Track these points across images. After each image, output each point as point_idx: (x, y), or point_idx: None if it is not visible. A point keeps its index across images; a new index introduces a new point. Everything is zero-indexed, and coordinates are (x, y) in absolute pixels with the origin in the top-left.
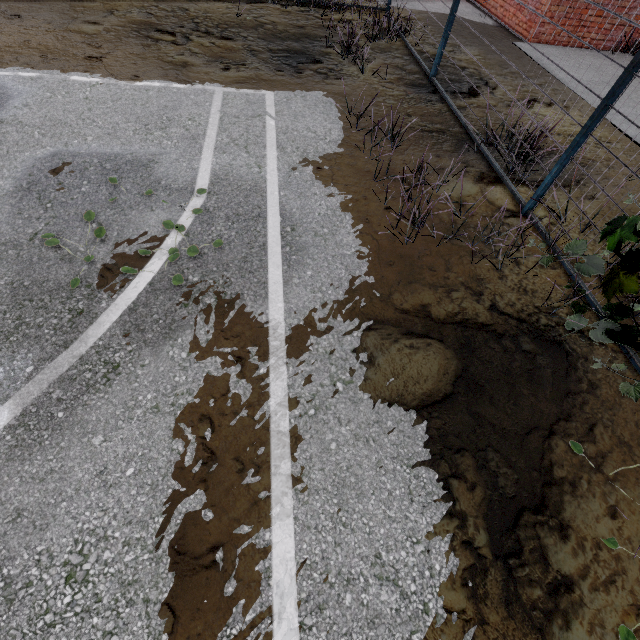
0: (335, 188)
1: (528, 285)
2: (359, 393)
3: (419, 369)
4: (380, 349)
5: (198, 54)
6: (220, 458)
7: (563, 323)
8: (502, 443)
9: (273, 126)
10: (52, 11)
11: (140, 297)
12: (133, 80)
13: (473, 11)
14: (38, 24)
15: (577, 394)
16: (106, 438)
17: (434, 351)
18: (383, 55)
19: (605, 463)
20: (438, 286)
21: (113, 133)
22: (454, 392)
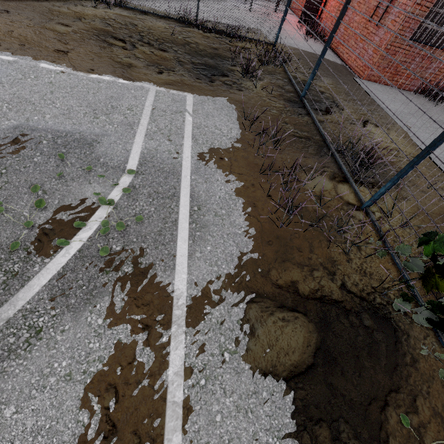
0: (232, 176)
1: (367, 268)
2: (242, 363)
3: (289, 341)
4: (260, 321)
5: (140, 59)
6: (120, 431)
7: (391, 302)
8: (350, 414)
9: (190, 121)
10: (34, 11)
11: (69, 262)
12: (89, 72)
13: (329, 53)
14: (22, 19)
15: (403, 367)
16: (18, 409)
17: (300, 324)
18: (270, 76)
19: (426, 434)
20: (304, 265)
21: (67, 114)
22: (314, 363)
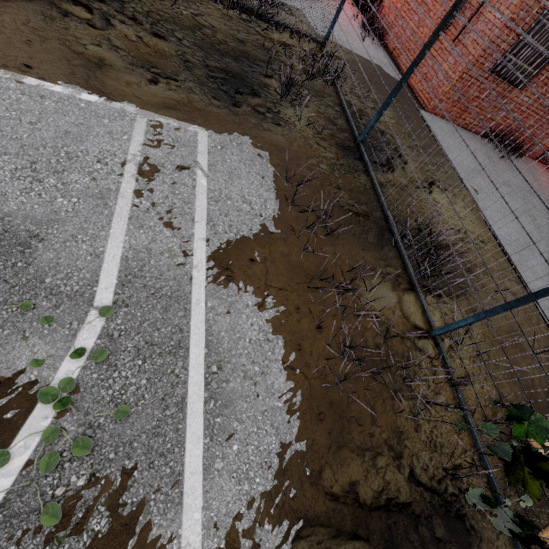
0: (268, 294)
1: (437, 437)
2: None
3: None
4: None
5: (120, 49)
6: None
7: (464, 489)
8: None
9: (204, 187)
10: None
11: None
12: (22, 73)
13: (389, 63)
14: None
15: None
16: None
17: None
18: (317, 100)
19: None
20: (365, 449)
21: None
22: None
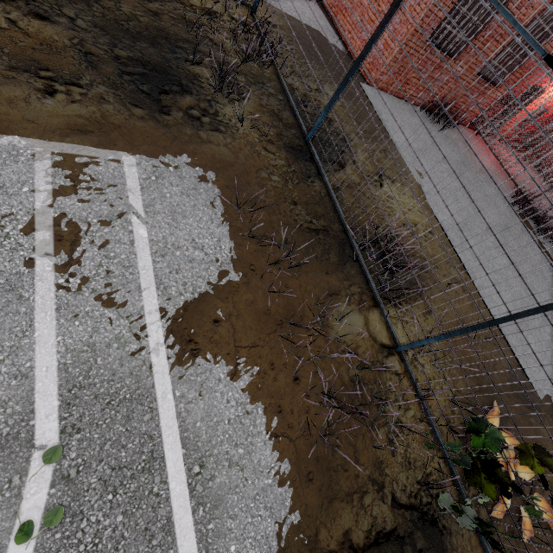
0: (239, 357)
1: (411, 454)
2: None
3: None
4: None
5: None
6: None
7: (435, 494)
8: None
9: (145, 240)
10: None
11: None
12: None
13: (326, 25)
14: None
15: None
16: None
17: None
18: (257, 88)
19: None
20: (353, 493)
21: None
22: None
